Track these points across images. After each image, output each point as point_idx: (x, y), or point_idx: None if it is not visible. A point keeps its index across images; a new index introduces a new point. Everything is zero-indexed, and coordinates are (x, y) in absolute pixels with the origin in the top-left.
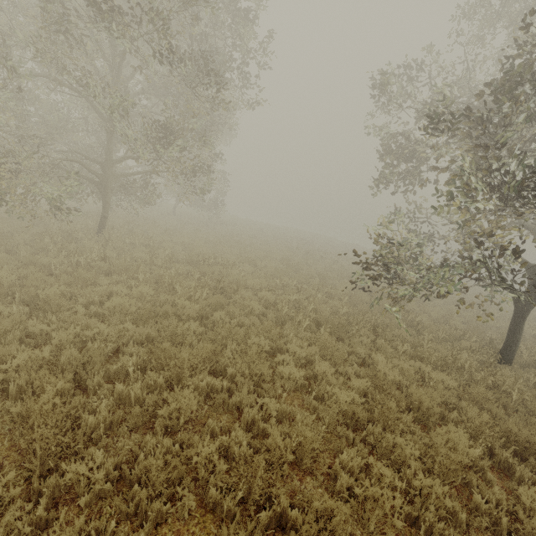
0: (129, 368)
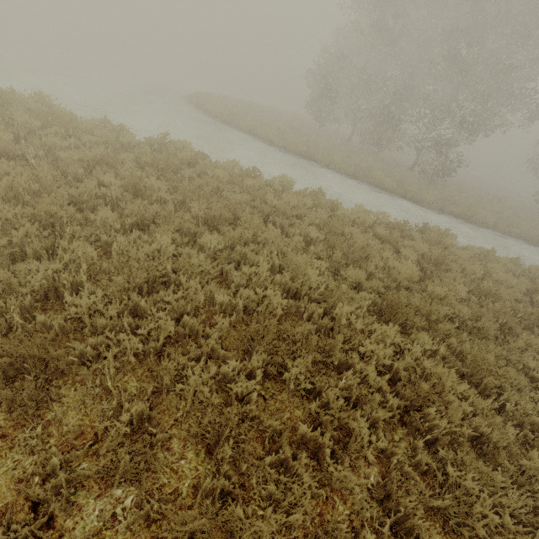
0: None
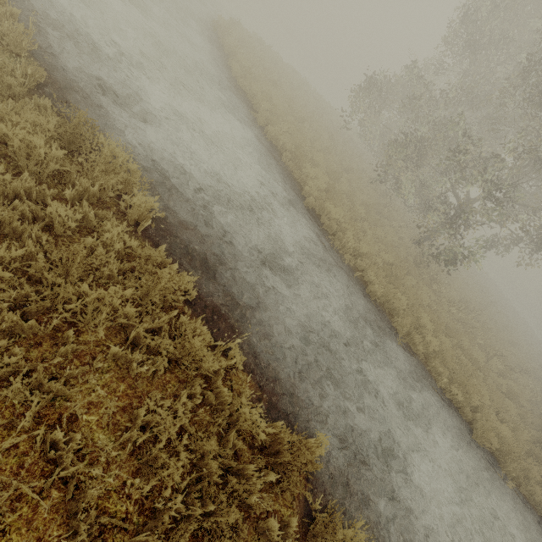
0: (535, 444)
